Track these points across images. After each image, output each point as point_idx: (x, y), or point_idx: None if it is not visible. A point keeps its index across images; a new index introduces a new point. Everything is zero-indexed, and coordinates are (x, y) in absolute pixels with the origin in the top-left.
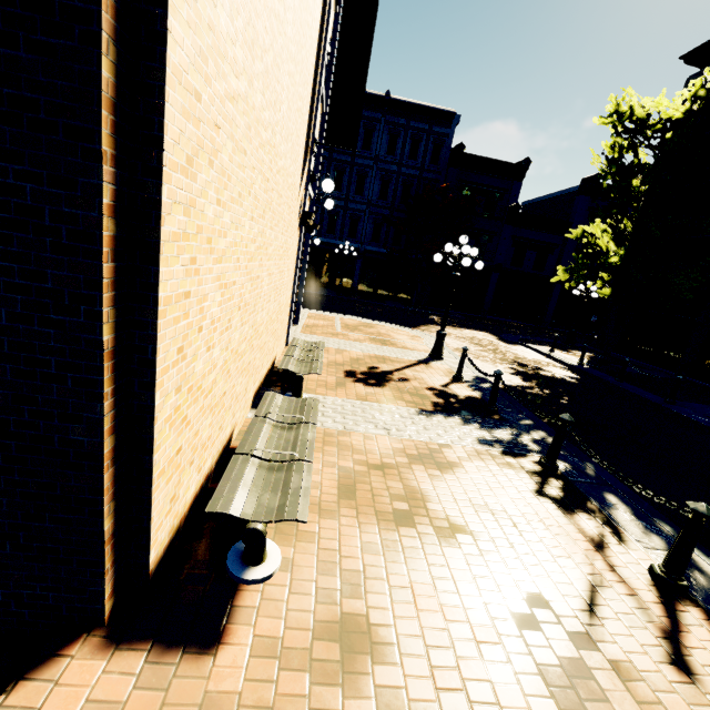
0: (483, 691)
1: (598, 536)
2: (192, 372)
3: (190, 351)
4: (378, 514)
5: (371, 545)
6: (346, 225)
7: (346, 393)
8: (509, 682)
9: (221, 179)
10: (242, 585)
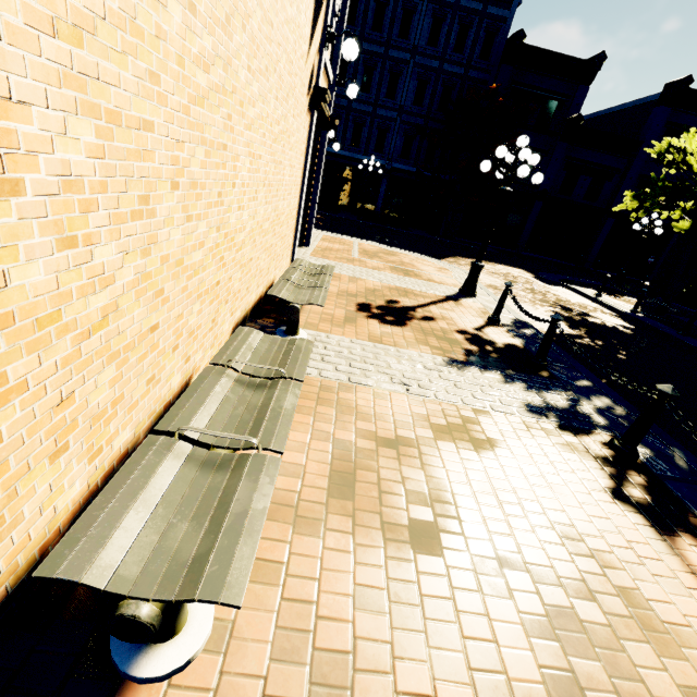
0: None
1: None
2: None
3: None
4: (386, 526)
5: (370, 590)
6: (373, 137)
7: (356, 331)
8: None
9: None
10: (129, 683)
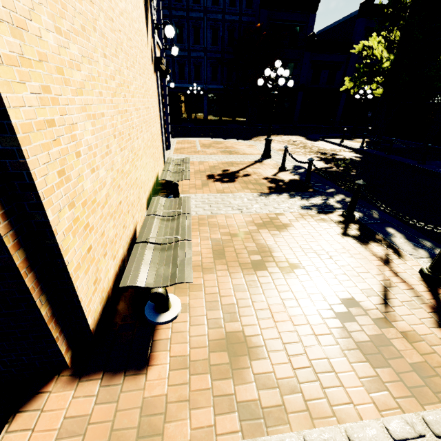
0: (323, 365)
1: (385, 256)
2: (81, 190)
3: (73, 173)
4: (241, 265)
5: (239, 286)
6: (192, 71)
7: (209, 190)
8: (339, 356)
9: (52, 4)
10: (158, 326)
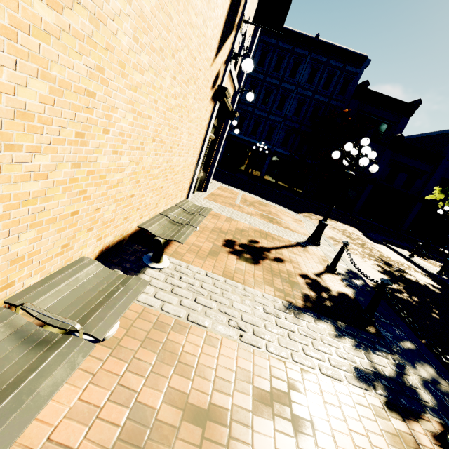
0: None
1: None
2: None
3: None
4: None
5: None
6: (265, 131)
7: (215, 264)
8: None
9: None
10: None
